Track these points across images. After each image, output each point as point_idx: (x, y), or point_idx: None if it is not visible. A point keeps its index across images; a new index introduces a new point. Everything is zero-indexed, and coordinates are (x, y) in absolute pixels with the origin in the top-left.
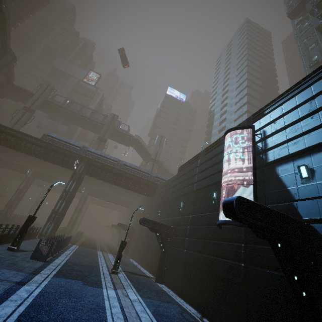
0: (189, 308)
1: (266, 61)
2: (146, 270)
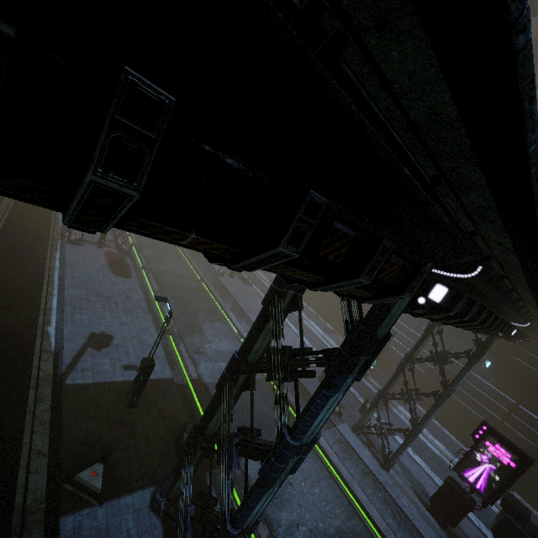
0: (311, 310)
1: (532, 0)
2: (274, 275)
